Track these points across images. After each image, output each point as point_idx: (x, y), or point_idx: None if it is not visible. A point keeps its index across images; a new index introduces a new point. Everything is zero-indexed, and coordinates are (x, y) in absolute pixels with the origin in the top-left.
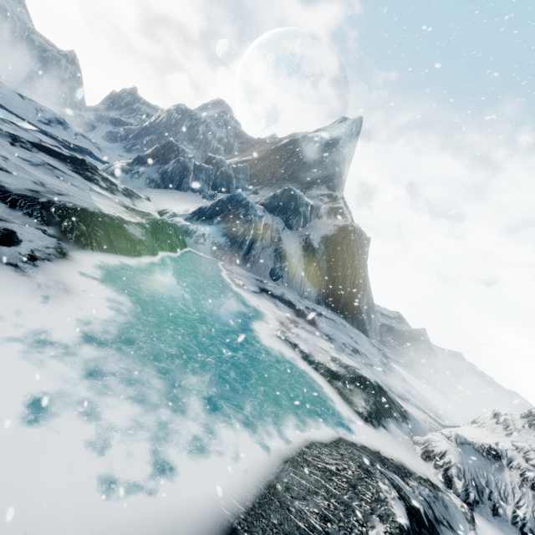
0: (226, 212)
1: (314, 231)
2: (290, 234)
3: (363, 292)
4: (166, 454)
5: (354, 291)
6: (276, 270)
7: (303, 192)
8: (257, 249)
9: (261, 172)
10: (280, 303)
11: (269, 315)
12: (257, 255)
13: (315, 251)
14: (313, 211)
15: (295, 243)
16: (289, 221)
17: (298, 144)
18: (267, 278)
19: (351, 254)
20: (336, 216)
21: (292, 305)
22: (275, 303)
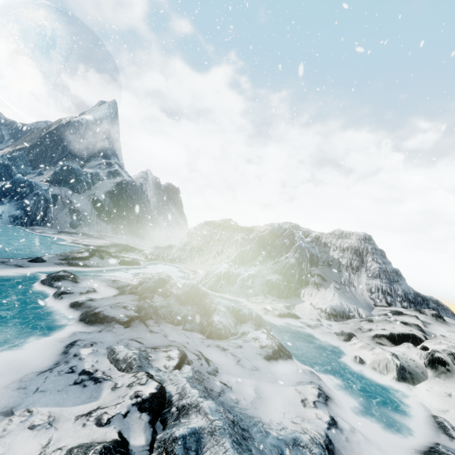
0: (13, 193)
1: (98, 190)
2: (79, 197)
3: (147, 219)
4: (5, 257)
5: (139, 220)
6: (74, 222)
7: (83, 165)
8: (52, 212)
9: (40, 156)
10: (76, 235)
11: (65, 239)
12: (55, 216)
13: (102, 203)
14: (94, 177)
15: (85, 202)
16: (75, 188)
17: (67, 128)
18: (68, 229)
19: (130, 198)
20: (114, 176)
21: (85, 234)
22: (71, 236)
